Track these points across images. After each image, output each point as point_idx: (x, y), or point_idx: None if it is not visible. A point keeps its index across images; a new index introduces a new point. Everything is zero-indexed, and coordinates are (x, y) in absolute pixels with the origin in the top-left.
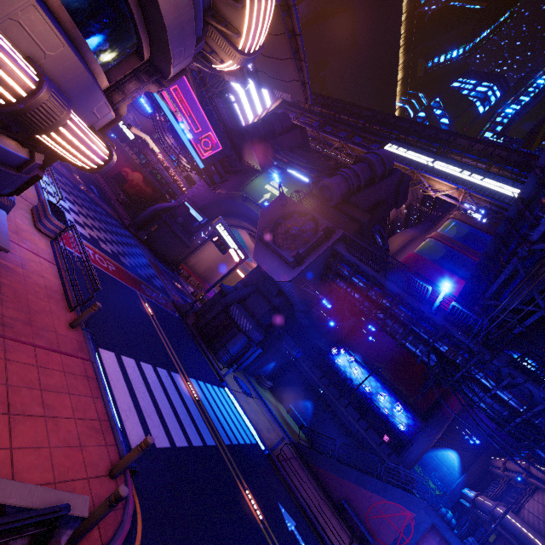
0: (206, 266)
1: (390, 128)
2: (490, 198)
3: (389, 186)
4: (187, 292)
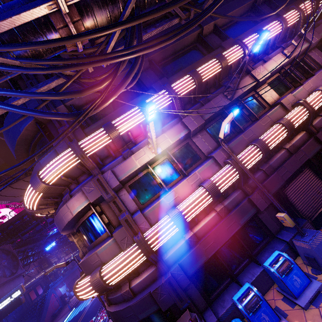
0: None
1: None
2: None
3: None
4: None
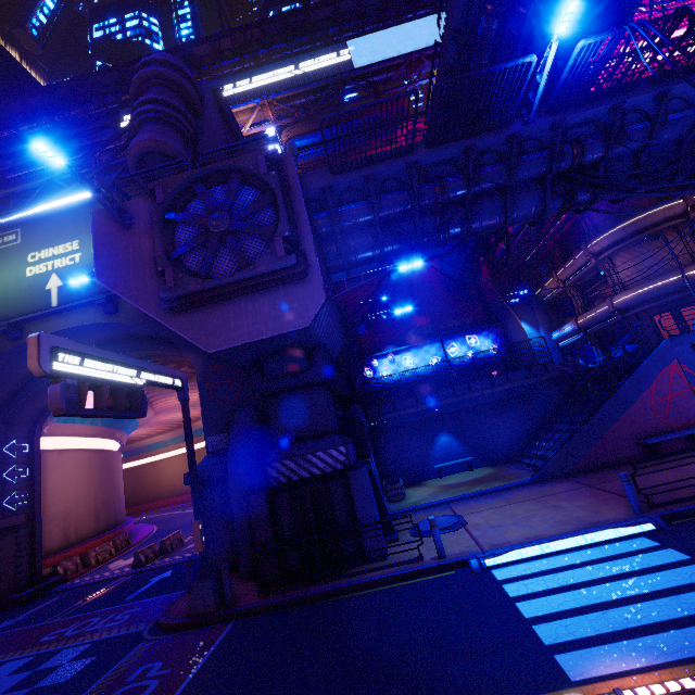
0: (89, 510)
1: (96, 97)
2: (298, 88)
3: (216, 115)
4: (128, 576)
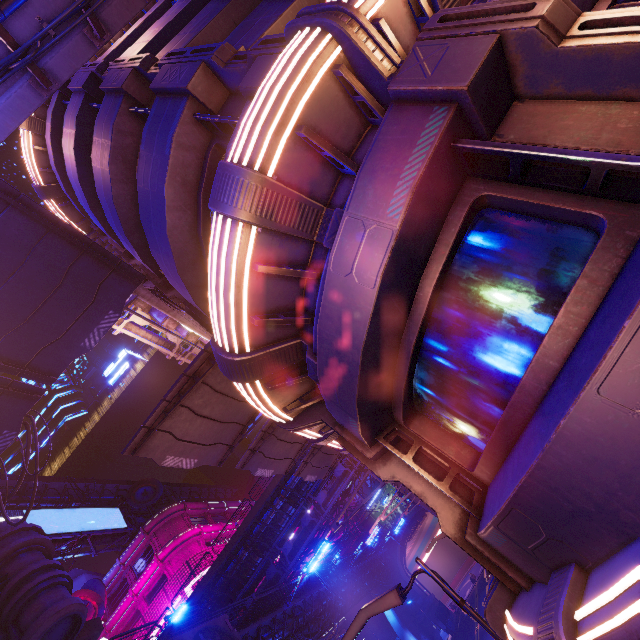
0: None
1: None
2: None
3: None
4: None
